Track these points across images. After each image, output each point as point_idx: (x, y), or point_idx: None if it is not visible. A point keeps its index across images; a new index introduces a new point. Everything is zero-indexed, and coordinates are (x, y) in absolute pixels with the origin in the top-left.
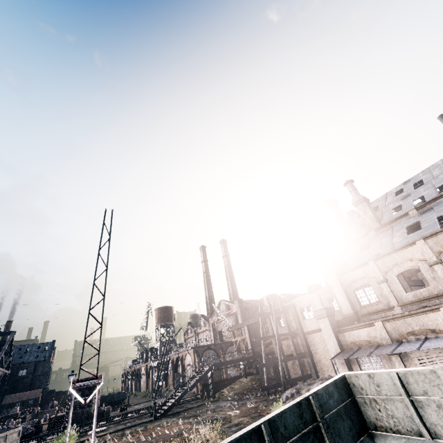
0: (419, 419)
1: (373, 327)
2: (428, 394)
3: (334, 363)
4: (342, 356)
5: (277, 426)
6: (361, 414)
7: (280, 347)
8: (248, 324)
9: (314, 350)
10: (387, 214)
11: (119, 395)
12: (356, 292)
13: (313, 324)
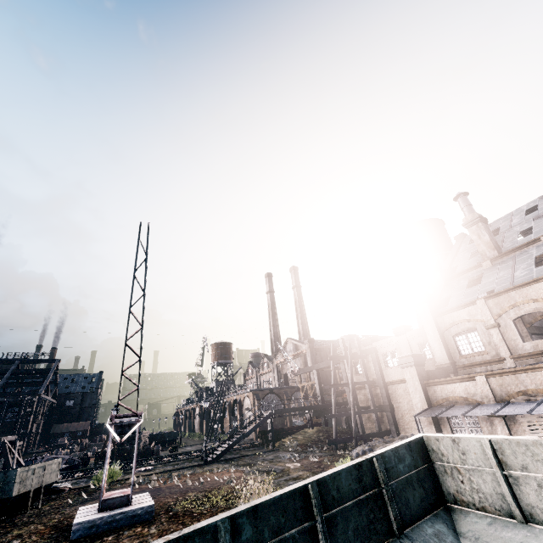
0: (512, 497)
1: (473, 381)
2: (529, 469)
3: (418, 420)
4: (429, 414)
5: (329, 488)
6: (439, 484)
7: (354, 397)
8: (317, 369)
9: (396, 404)
10: (511, 239)
11: (170, 435)
12: (457, 338)
13: (397, 374)
